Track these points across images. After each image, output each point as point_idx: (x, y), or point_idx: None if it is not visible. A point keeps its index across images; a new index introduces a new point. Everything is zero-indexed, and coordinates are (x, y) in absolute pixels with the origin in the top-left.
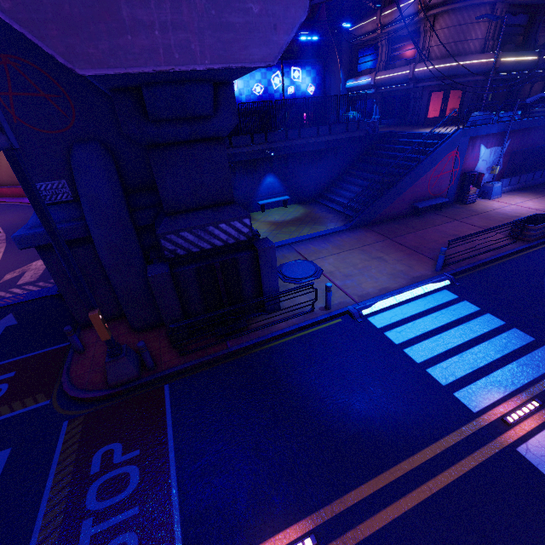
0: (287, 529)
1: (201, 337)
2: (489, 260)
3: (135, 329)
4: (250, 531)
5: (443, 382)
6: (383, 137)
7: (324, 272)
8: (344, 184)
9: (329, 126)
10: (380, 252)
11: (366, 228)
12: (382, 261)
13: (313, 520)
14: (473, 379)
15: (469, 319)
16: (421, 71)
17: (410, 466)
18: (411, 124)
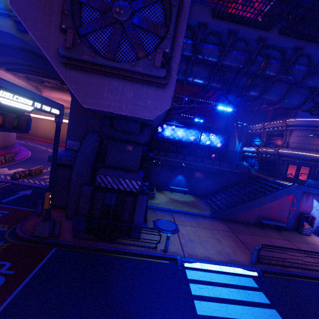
0: None
1: (90, 234)
2: (297, 274)
3: (67, 216)
4: None
5: None
6: (252, 177)
7: (179, 232)
8: (221, 193)
9: (220, 162)
10: (221, 236)
11: (222, 221)
12: (219, 241)
13: None
14: None
15: (256, 306)
16: (282, 152)
17: None
18: (275, 177)
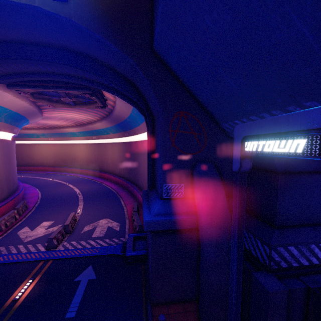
0: None
1: None
2: None
3: None
4: None
5: None
6: None
7: None
8: None
9: None
10: None
11: None
12: None
13: None
14: None
15: None
16: None
17: None
18: None
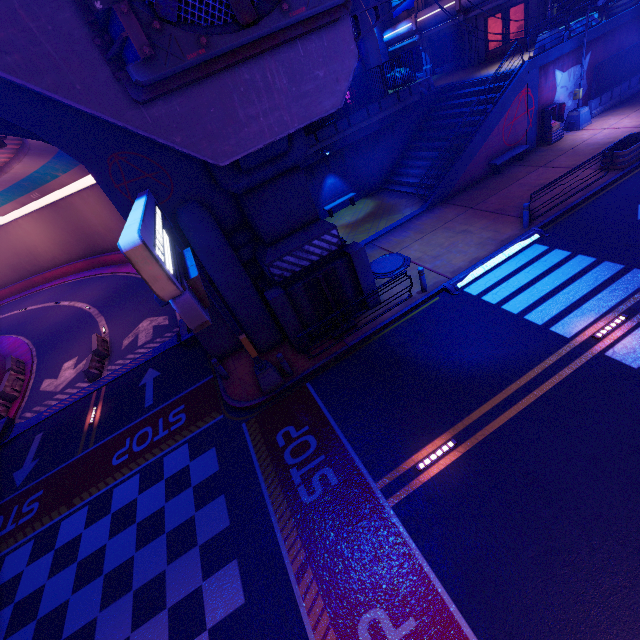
0: (433, 441)
1: (320, 343)
2: (578, 202)
3: (262, 351)
4: (408, 448)
5: (539, 323)
6: (441, 94)
7: (412, 259)
8: (410, 161)
9: (379, 102)
10: (463, 225)
11: (444, 204)
12: (468, 233)
13: (451, 433)
14: (566, 314)
15: (561, 265)
16: None
17: (518, 385)
18: (471, 65)
